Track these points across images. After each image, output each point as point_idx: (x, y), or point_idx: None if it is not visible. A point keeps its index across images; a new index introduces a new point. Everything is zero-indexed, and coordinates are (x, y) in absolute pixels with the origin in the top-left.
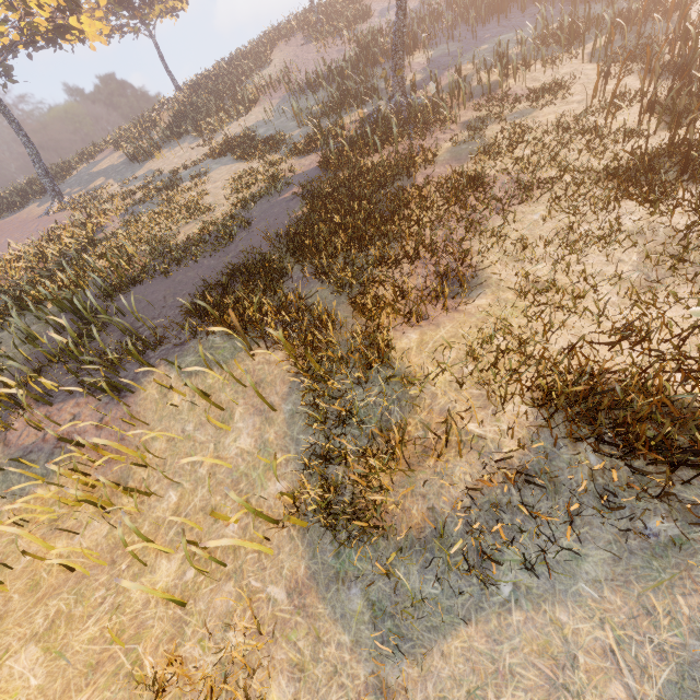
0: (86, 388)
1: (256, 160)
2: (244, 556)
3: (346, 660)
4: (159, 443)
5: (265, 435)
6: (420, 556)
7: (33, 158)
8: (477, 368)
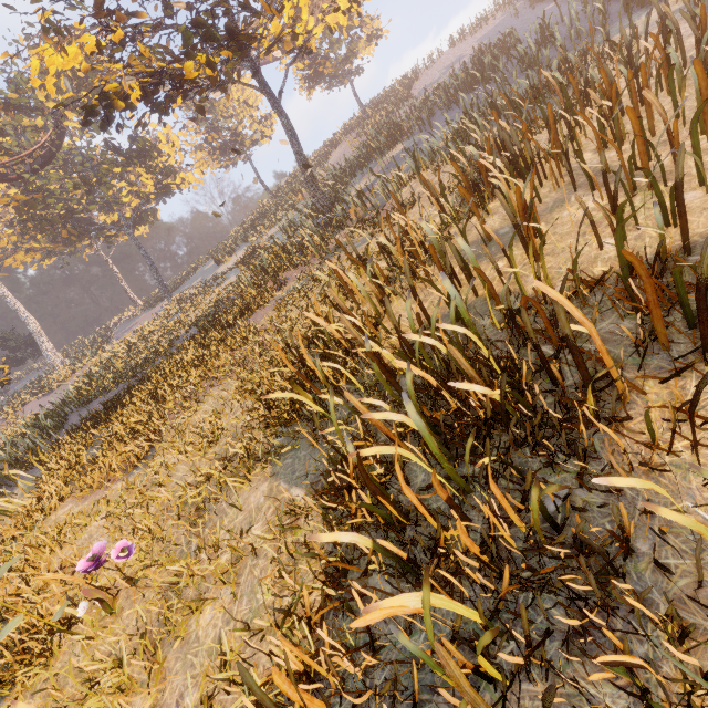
0: None
1: (245, 272)
2: None
3: None
4: None
5: None
6: None
7: (153, 273)
8: None
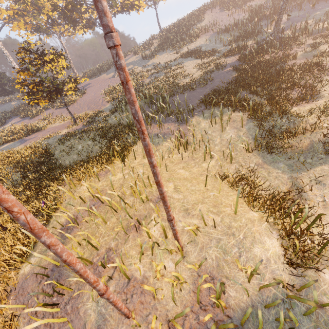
0: (171, 120)
1: (204, 59)
2: (238, 159)
3: (280, 175)
4: (199, 136)
5: (239, 134)
6: (304, 155)
7: None
8: (326, 111)
